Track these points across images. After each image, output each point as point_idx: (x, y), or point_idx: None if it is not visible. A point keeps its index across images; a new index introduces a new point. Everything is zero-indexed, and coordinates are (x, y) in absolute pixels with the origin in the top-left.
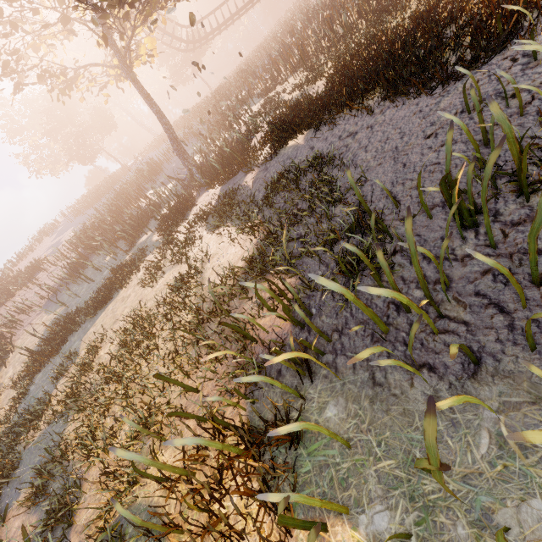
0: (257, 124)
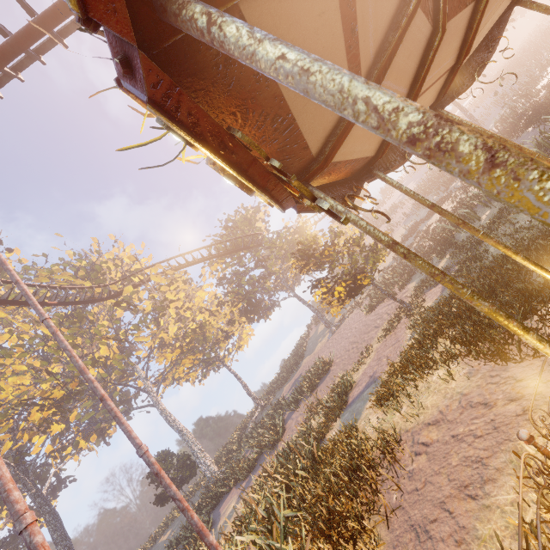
0: (538, 99)
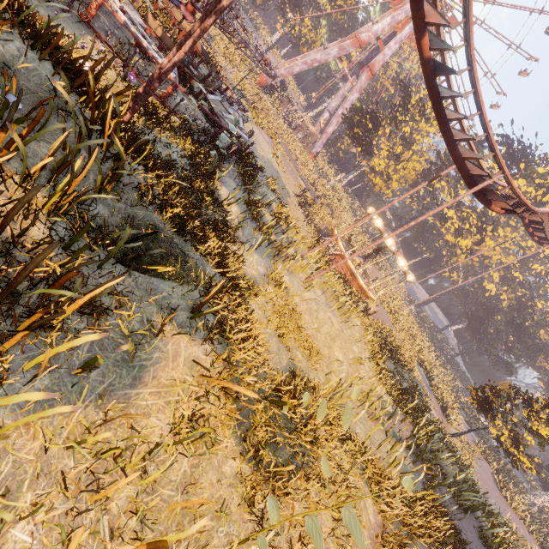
0: None
